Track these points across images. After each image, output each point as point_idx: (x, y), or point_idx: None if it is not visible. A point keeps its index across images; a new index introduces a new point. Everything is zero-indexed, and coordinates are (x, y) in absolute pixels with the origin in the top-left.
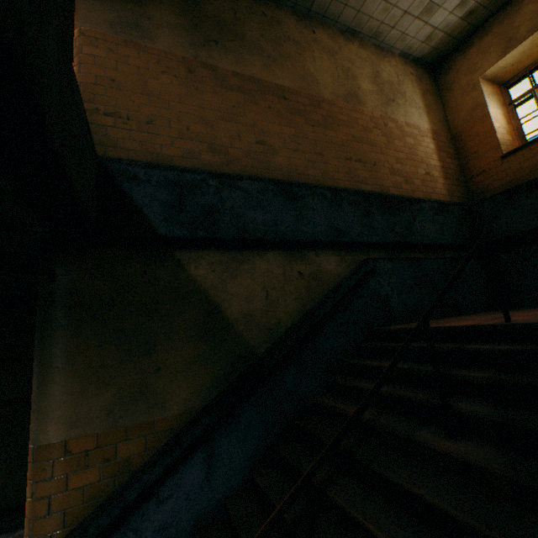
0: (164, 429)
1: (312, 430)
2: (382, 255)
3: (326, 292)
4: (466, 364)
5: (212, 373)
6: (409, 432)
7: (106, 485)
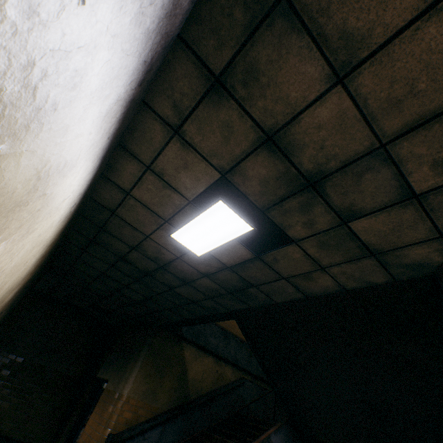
0: (153, 411)
1: (200, 438)
2: (250, 378)
3: (223, 384)
4: (257, 431)
5: (174, 397)
6: (233, 441)
7: (131, 421)
